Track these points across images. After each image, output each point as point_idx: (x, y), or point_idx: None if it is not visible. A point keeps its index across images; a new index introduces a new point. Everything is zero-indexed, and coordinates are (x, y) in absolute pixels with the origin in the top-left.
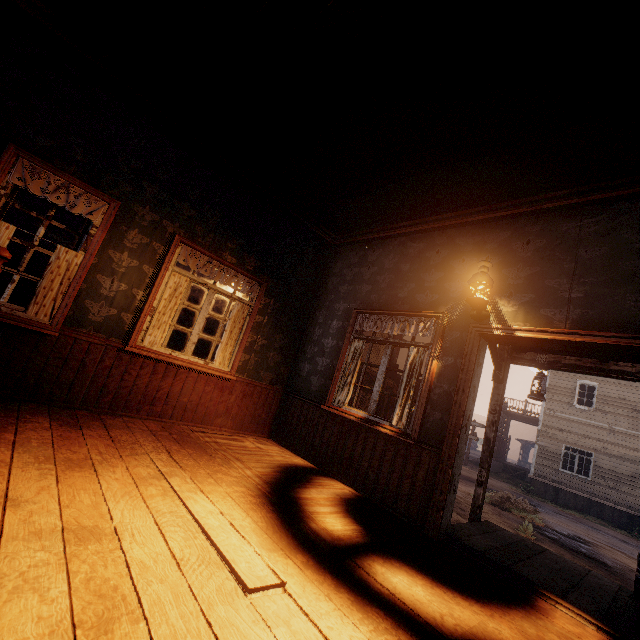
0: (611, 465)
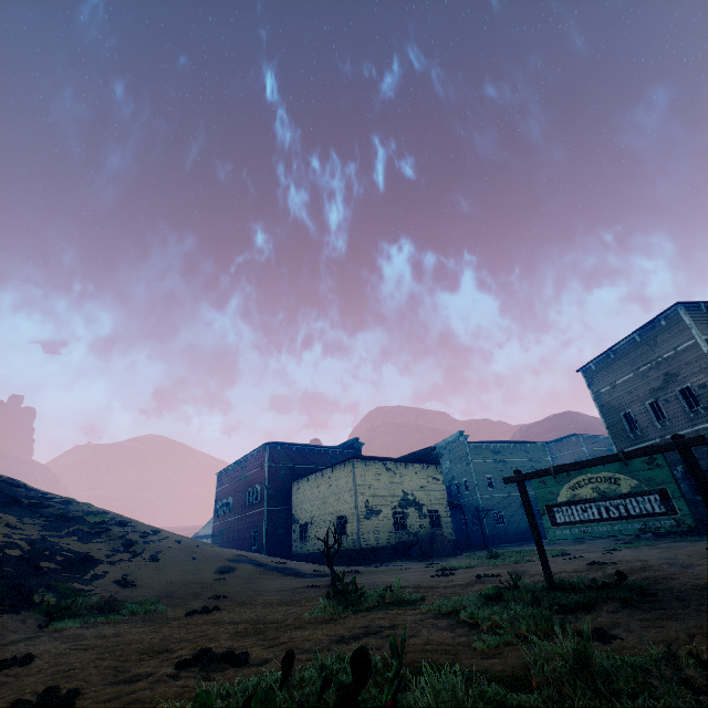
0: (509, 514)
